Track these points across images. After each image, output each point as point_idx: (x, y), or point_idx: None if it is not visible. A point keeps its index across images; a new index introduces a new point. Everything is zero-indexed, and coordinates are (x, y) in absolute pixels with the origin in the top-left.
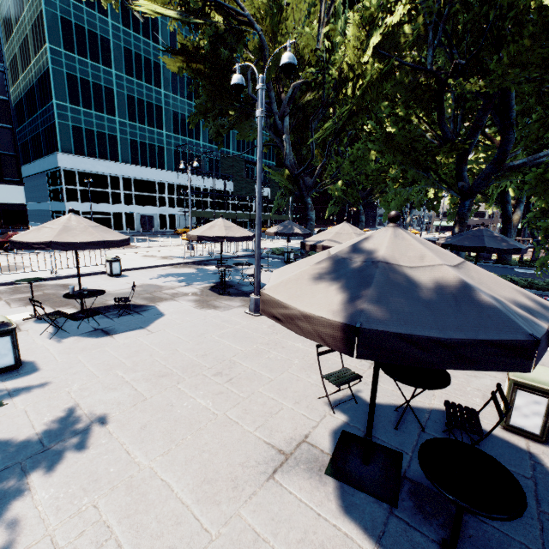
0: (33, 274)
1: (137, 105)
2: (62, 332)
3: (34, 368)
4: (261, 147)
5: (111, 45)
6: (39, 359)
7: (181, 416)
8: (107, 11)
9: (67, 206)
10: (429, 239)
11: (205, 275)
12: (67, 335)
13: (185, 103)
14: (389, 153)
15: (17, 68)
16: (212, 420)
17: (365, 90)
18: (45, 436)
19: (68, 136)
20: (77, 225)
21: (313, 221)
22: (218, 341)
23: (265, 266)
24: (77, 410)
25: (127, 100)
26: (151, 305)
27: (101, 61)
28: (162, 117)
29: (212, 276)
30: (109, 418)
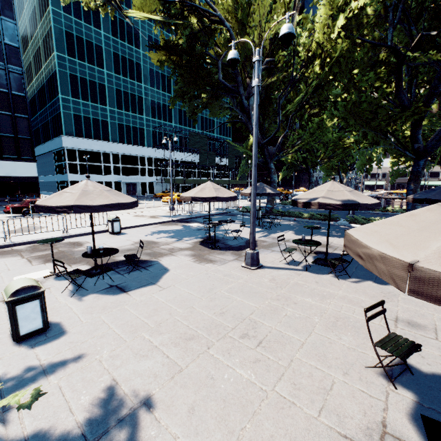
0: (48, 233)
1: (123, 96)
2: (81, 289)
3: (61, 330)
4: (257, 113)
5: (104, 51)
6: (64, 320)
7: (227, 393)
8: (100, 25)
9: (69, 177)
10: (373, 196)
11: (191, 231)
12: (86, 293)
13: (160, 93)
14: (352, 121)
15: (31, 72)
16: (264, 400)
17: (331, 66)
18: (85, 424)
19: (70, 123)
20: (94, 189)
21: (276, 183)
22: (229, 297)
23: (238, 222)
24: (113, 385)
25: (115, 93)
26: (154, 261)
27: (96, 63)
28: (143, 105)
29: (197, 232)
30: (150, 396)
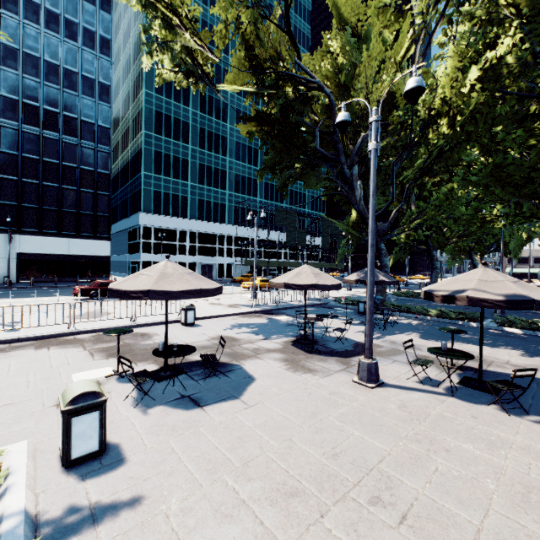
0: (114, 321)
1: (206, 171)
2: (146, 397)
3: (120, 457)
4: (375, 181)
5: (190, 127)
6: (124, 441)
7: None
8: (189, 103)
9: (142, 257)
10: None
11: (279, 327)
12: (152, 403)
13: (246, 167)
14: (497, 189)
15: (118, 151)
16: None
17: (463, 125)
18: None
19: (149, 199)
20: (173, 271)
21: (388, 268)
22: (342, 429)
23: (339, 317)
24: None
25: (198, 168)
26: (235, 364)
27: (181, 139)
28: (226, 179)
29: (287, 328)
30: None
